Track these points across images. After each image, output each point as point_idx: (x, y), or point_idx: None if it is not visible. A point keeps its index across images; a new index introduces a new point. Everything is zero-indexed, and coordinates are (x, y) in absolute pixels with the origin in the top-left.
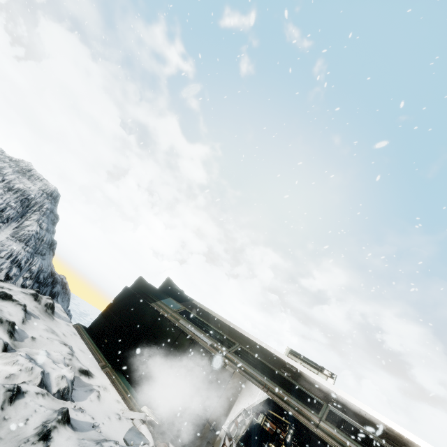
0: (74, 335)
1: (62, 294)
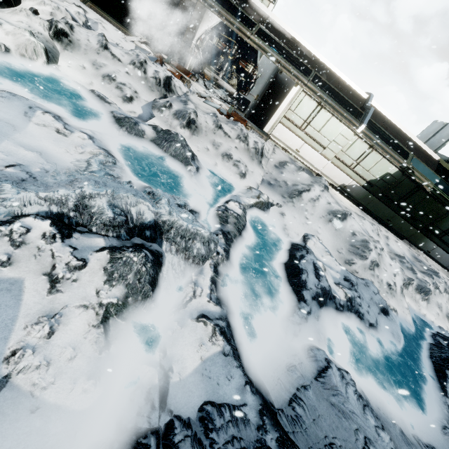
0: None
1: None
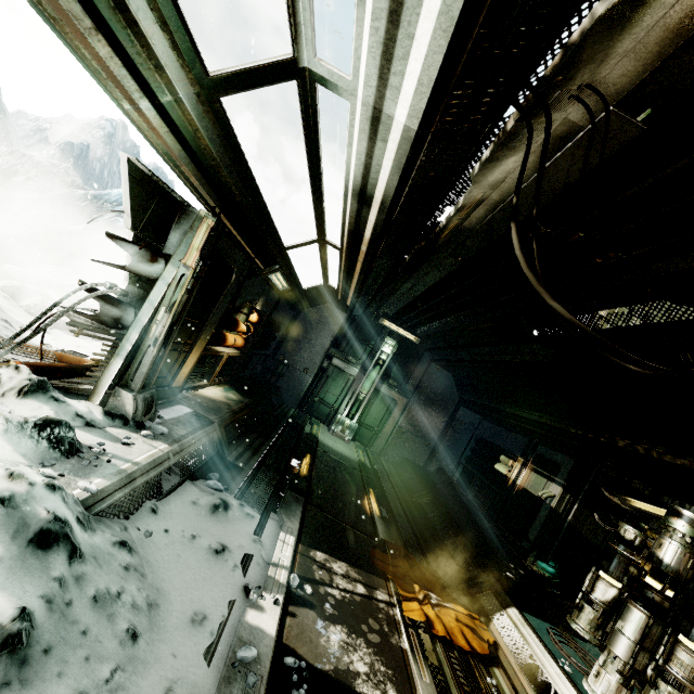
0: None
1: None
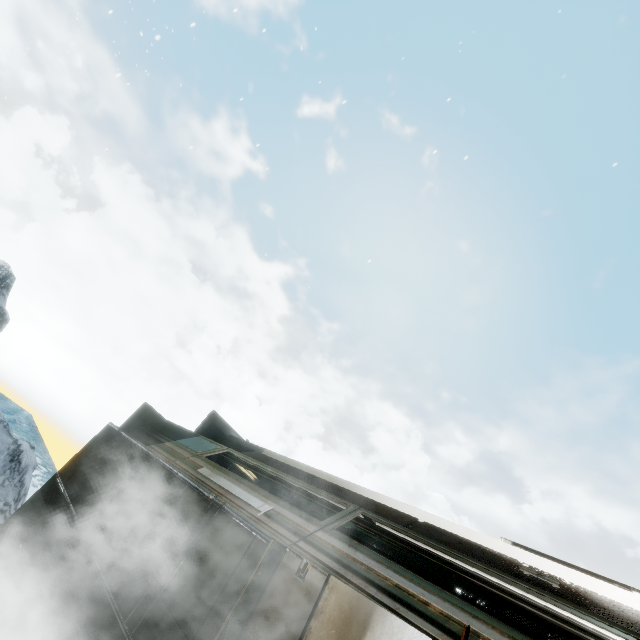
0: None
1: (6, 471)
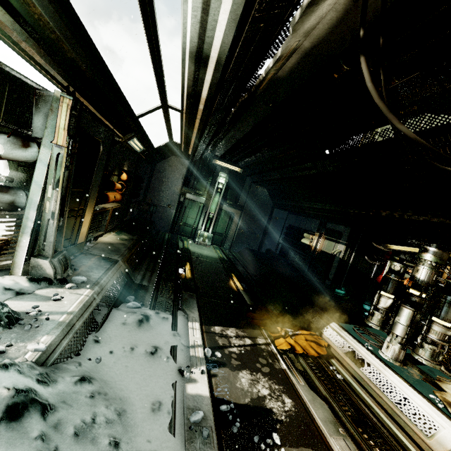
0: None
1: None
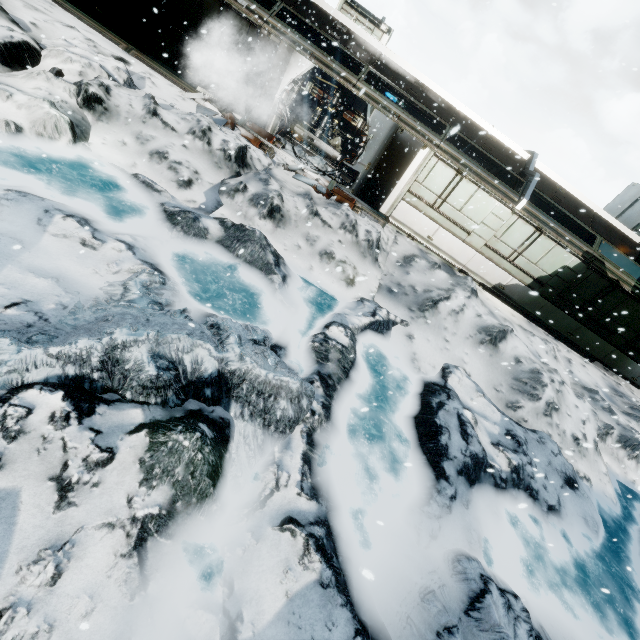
0: (54, 8)
1: None
